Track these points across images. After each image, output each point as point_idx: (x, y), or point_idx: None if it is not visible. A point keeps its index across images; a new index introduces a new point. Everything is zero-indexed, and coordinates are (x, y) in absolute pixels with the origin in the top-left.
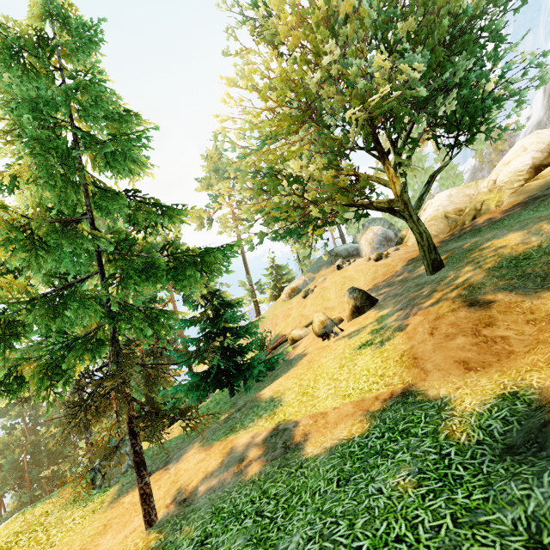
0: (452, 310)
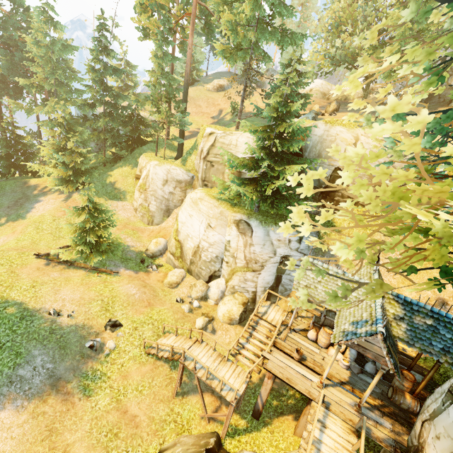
0: None
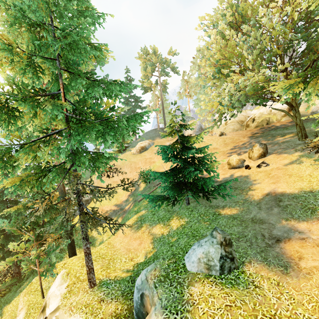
0: None
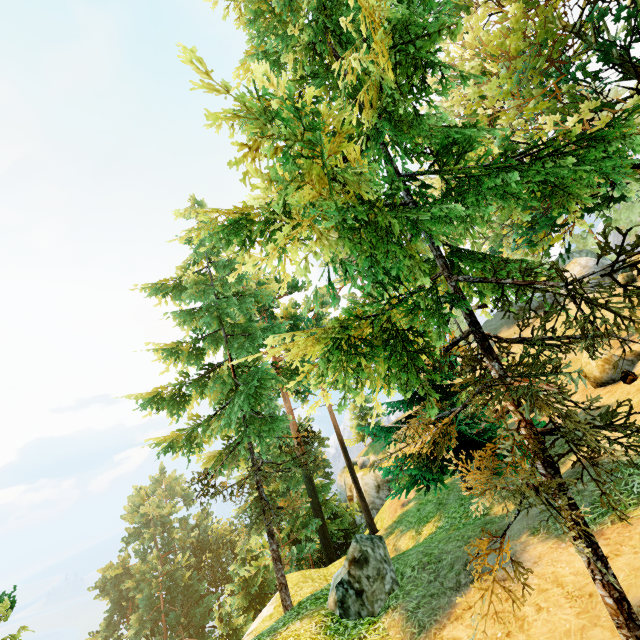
0: None
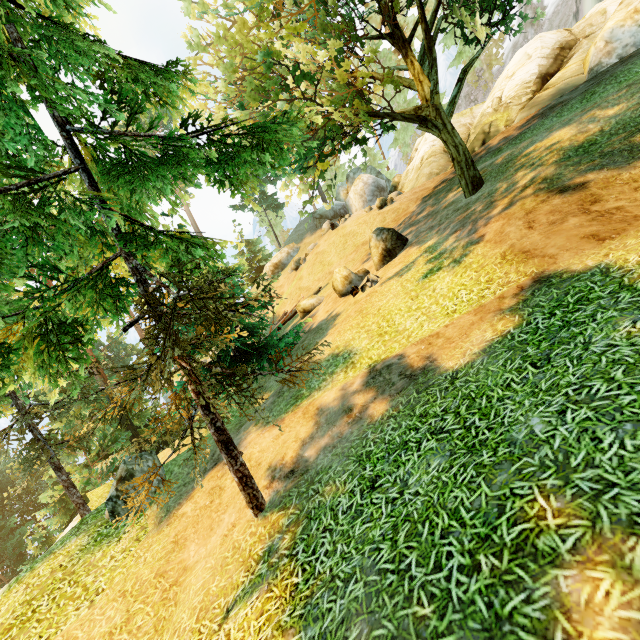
0: (542, 202)
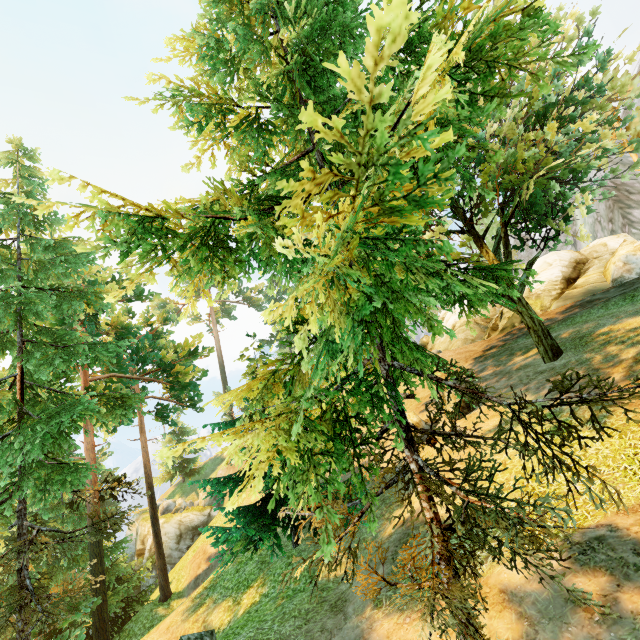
0: None
